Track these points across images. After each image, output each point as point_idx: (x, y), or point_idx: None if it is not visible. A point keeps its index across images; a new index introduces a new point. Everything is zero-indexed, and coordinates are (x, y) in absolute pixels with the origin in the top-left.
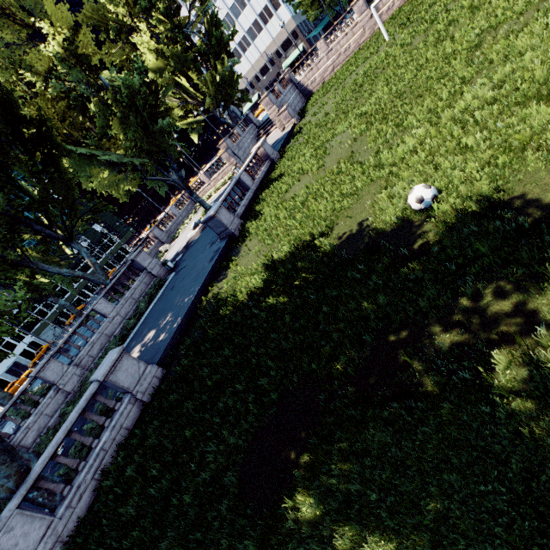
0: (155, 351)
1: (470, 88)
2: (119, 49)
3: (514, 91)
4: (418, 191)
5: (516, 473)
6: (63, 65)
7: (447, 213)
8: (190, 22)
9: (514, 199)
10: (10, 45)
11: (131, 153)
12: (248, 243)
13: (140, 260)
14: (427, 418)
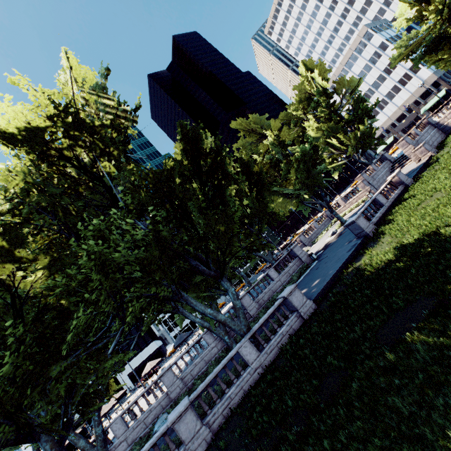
0: (309, 296)
1: None
2: (294, 132)
3: None
4: None
5: None
6: (272, 148)
7: None
8: (341, 106)
9: None
10: (251, 144)
11: (298, 187)
12: (381, 239)
13: (295, 250)
14: None
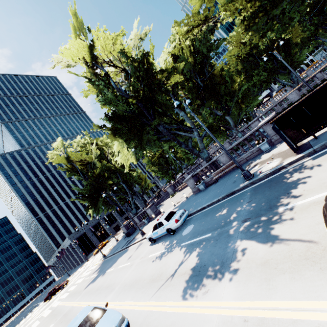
0: None
1: None
2: None
3: None
4: None
5: None
6: None
7: None
8: None
9: None
10: None
11: None
12: None
13: None
14: None
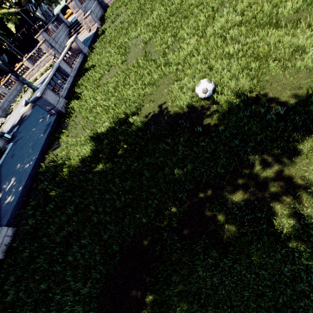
0: (2, 213)
1: (222, 13)
2: None
3: (253, 18)
4: (203, 84)
5: (311, 299)
6: None
7: (225, 101)
8: None
9: (266, 93)
10: None
11: None
12: (75, 119)
13: None
14: (240, 260)
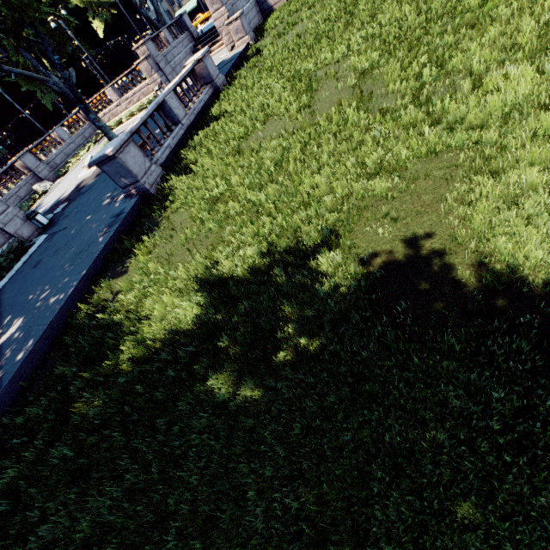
0: None
1: None
2: None
3: None
4: None
5: None
6: None
7: None
8: None
9: None
10: None
11: None
12: (173, 215)
13: None
14: None
